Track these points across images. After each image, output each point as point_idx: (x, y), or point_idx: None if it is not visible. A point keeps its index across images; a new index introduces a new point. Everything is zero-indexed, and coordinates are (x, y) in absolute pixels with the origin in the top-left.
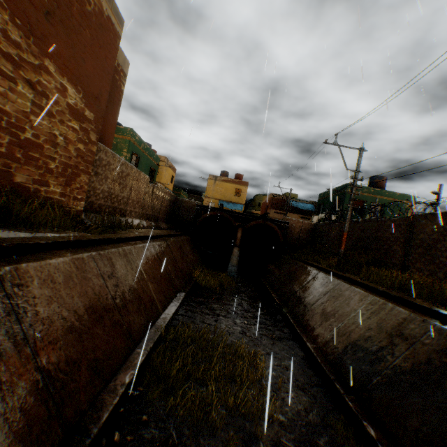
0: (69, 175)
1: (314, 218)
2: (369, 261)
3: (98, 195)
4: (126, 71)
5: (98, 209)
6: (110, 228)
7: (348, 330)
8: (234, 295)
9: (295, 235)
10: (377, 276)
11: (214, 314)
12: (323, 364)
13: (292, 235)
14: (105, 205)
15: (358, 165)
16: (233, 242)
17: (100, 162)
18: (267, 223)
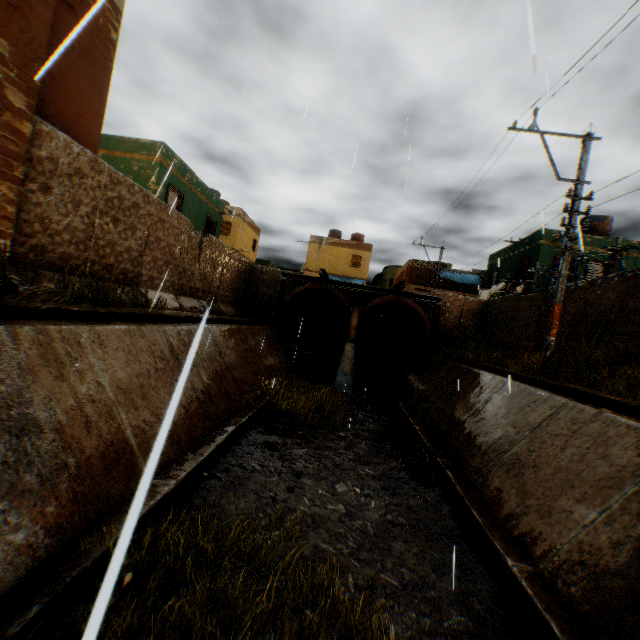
0: None
1: (483, 295)
2: (613, 358)
3: (57, 234)
4: (120, 4)
5: (61, 263)
6: (96, 302)
7: (627, 536)
8: (341, 427)
9: (452, 322)
10: None
11: (291, 472)
12: None
13: (446, 321)
14: (80, 258)
15: (581, 169)
16: (345, 335)
17: (54, 165)
18: (403, 299)
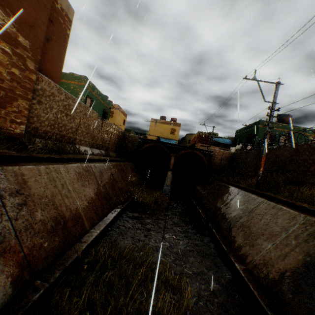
0: (3, 97)
1: (232, 149)
2: (286, 181)
3: (43, 122)
4: (71, 18)
5: (44, 134)
6: (58, 152)
7: (281, 253)
8: (166, 210)
9: (217, 162)
10: (302, 195)
11: (145, 229)
12: (256, 293)
13: (215, 161)
14: (52, 132)
15: (275, 97)
16: (167, 167)
17: (43, 92)
18: (195, 151)
